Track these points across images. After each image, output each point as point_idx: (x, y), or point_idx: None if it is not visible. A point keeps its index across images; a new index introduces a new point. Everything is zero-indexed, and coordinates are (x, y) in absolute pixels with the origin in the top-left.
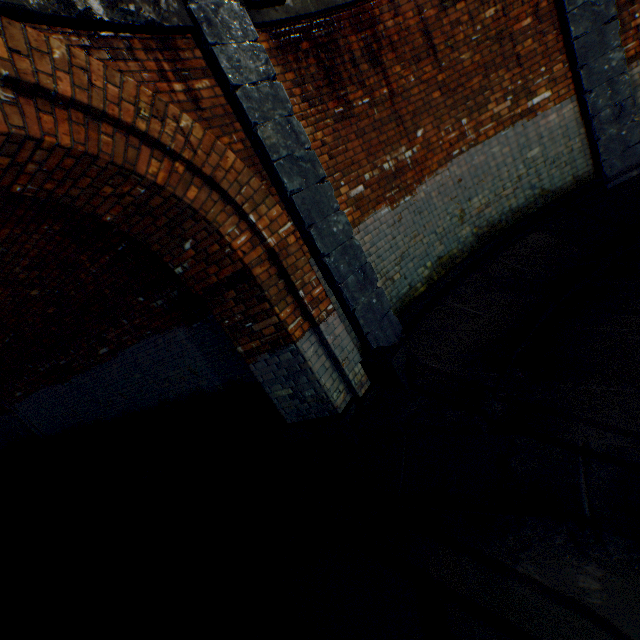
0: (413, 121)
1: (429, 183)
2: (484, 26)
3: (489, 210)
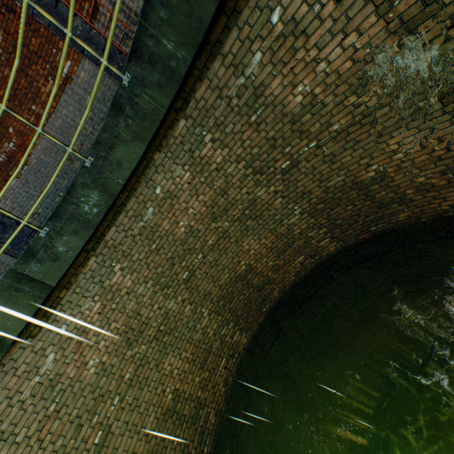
0: (3, 126)
1: (36, 152)
2: (4, 48)
3: (86, 146)
